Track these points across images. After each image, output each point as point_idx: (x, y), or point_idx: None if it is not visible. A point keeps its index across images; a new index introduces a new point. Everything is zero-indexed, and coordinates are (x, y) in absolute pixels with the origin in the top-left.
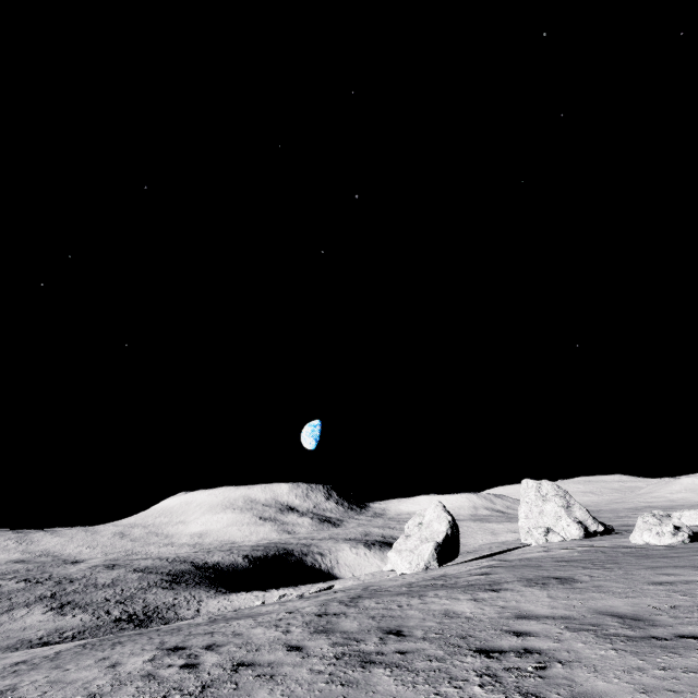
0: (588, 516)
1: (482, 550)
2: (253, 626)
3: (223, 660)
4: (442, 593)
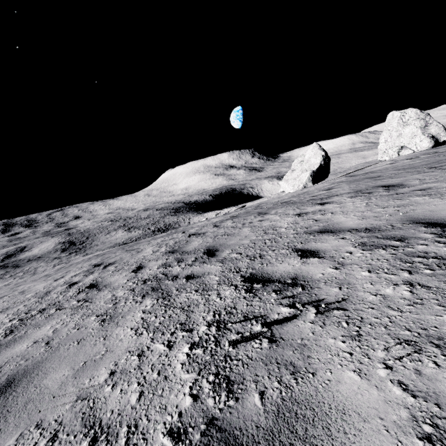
0: (442, 130)
1: (350, 169)
2: (155, 245)
3: (90, 280)
4: (280, 211)
